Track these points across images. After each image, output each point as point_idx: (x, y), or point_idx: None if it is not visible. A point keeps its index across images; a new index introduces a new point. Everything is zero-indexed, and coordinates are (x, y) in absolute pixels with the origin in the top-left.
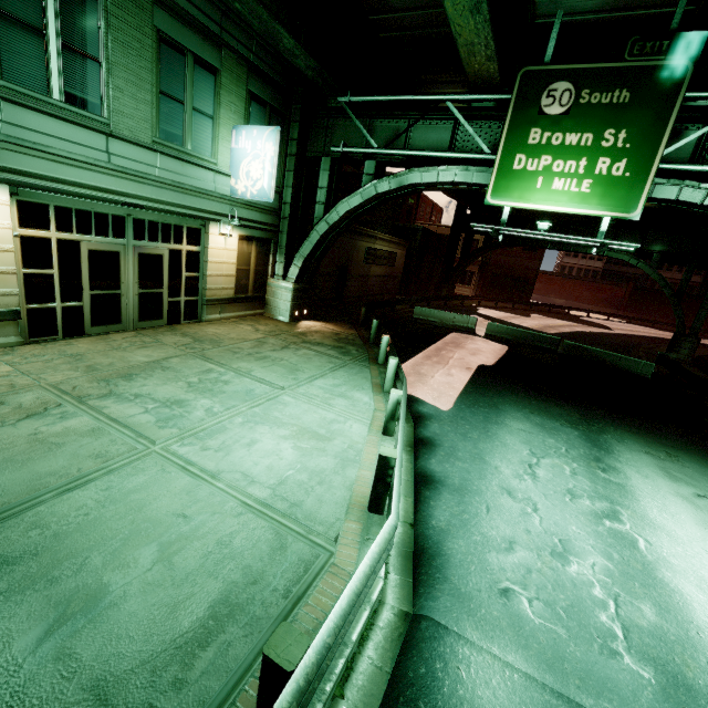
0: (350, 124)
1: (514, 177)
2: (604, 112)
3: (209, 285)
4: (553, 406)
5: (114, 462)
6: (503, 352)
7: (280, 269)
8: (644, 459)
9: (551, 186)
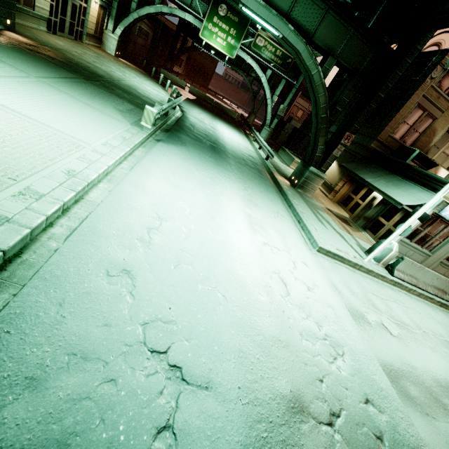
0: None
1: (208, 31)
2: (232, 22)
3: (88, 26)
4: (207, 111)
5: (124, 79)
6: (195, 98)
7: (111, 27)
8: (222, 122)
9: (217, 39)
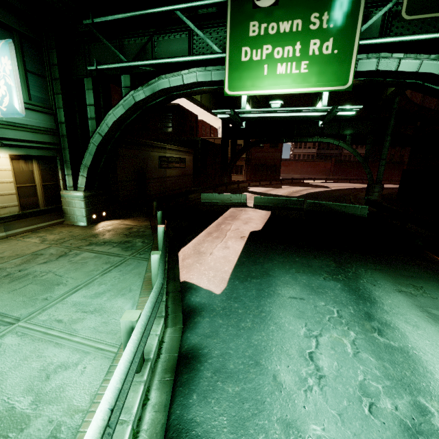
0: (103, 47)
1: (244, 68)
2: None
3: None
4: (313, 259)
5: None
6: (268, 216)
7: (70, 181)
8: (402, 301)
9: (276, 71)
